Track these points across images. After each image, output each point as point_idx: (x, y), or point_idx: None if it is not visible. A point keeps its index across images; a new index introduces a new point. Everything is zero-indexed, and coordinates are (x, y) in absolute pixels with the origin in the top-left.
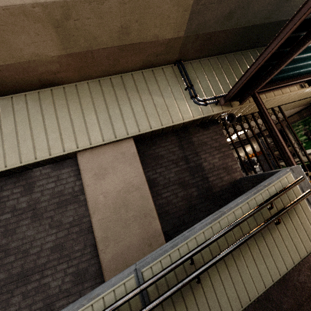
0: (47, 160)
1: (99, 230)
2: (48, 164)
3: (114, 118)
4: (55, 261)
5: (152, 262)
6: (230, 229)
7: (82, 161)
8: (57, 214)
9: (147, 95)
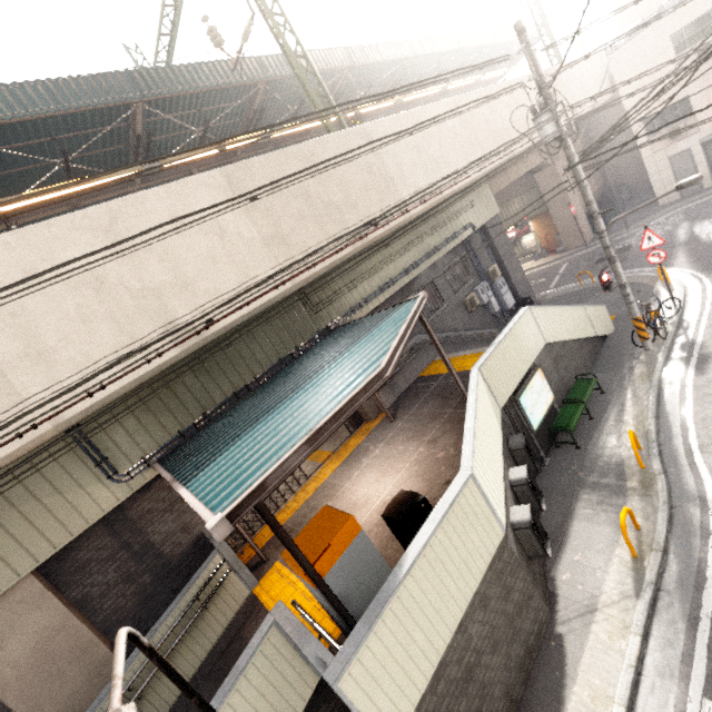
0: None
1: (21, 706)
2: None
3: None
4: None
5: None
6: (160, 645)
7: None
8: None
9: (33, 504)
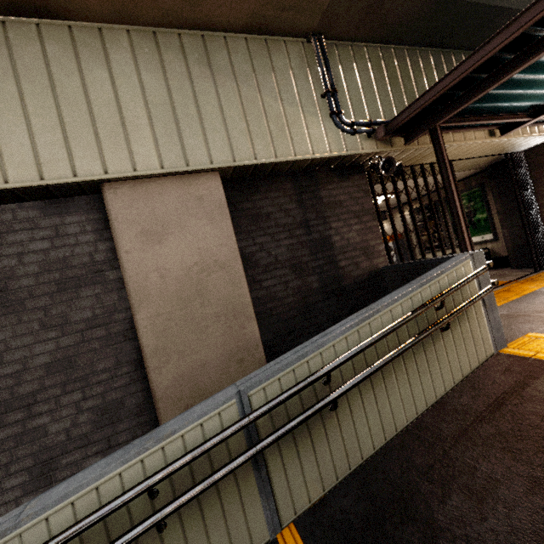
0: (34, 190)
1: (150, 335)
2: (32, 200)
3: (185, 125)
4: (57, 388)
5: (266, 380)
6: (386, 333)
7: (116, 202)
8: (57, 303)
9: (253, 92)
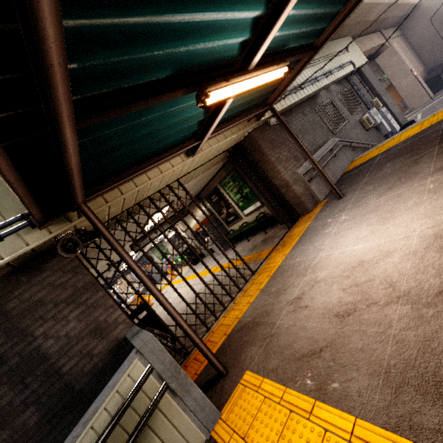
0: None
1: None
2: None
3: None
4: None
5: None
6: None
7: None
8: None
9: None
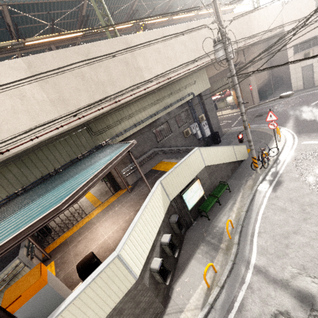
0: None
1: None
2: None
3: None
4: None
5: None
6: None
7: None
8: None
9: None
